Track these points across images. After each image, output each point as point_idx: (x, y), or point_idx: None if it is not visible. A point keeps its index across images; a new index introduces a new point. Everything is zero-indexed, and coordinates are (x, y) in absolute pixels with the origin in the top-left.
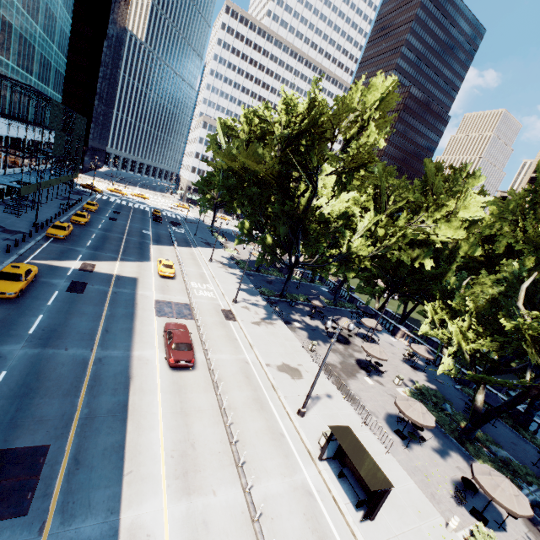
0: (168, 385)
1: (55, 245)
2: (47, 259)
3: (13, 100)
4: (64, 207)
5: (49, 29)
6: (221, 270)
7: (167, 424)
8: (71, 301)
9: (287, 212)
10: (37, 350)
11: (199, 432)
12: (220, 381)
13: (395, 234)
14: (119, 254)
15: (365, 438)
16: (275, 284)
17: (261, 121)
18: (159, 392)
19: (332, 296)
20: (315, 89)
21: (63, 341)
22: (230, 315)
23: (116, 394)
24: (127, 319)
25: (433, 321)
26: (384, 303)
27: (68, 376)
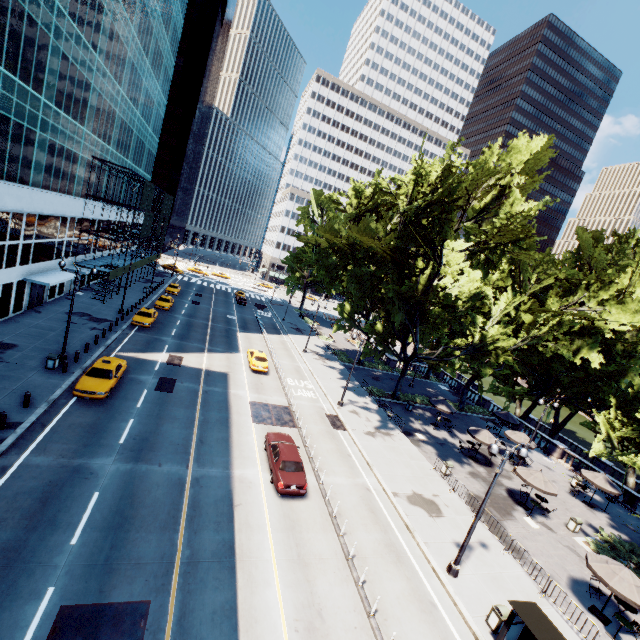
0: (278, 519)
1: (140, 335)
2: (134, 351)
3: (109, 184)
4: (147, 290)
5: (147, 113)
6: (318, 363)
7: (284, 578)
8: (161, 402)
9: (405, 294)
10: (129, 465)
11: (325, 593)
12: (340, 516)
13: (548, 321)
14: (206, 344)
15: (550, 618)
16: (383, 381)
17: (382, 192)
18: (268, 529)
19: (454, 397)
20: (450, 153)
21: (156, 454)
22: (337, 422)
23: (220, 529)
24: (222, 426)
25: (608, 438)
26: (529, 408)
27: (164, 502)
